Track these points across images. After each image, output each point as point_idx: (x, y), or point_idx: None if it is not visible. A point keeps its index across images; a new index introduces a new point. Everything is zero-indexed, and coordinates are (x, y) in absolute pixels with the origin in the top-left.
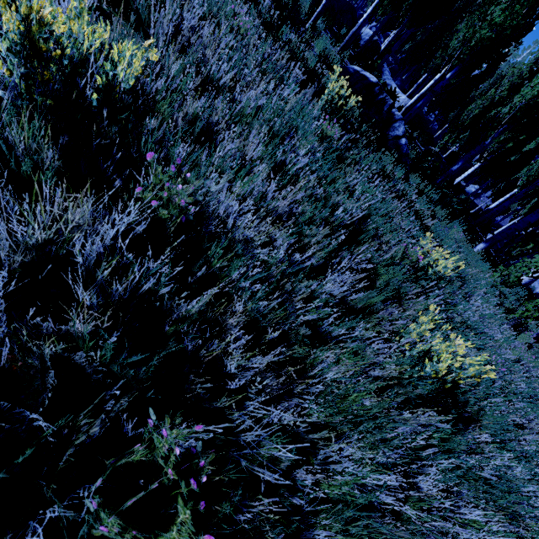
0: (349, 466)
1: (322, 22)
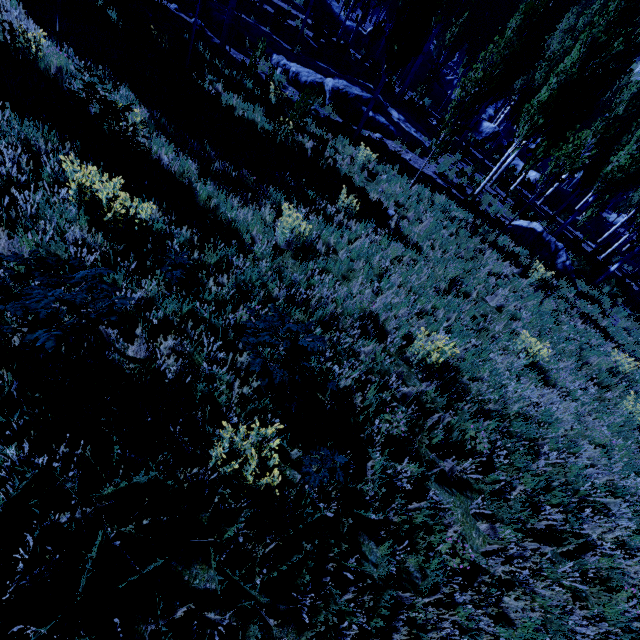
0: (622, 442)
1: (473, 168)
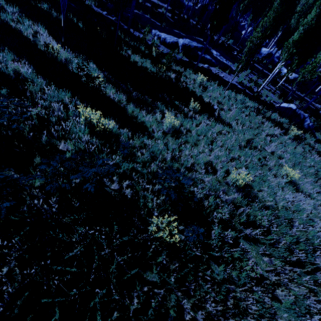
0: None
1: (257, 76)
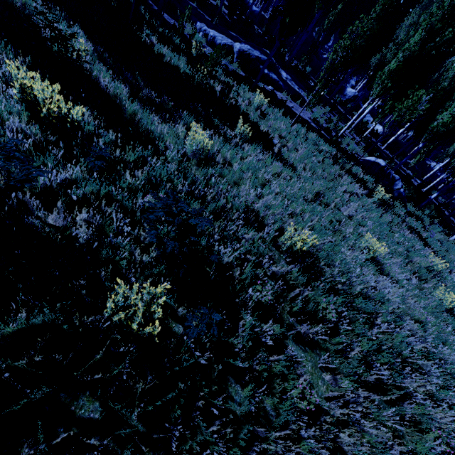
0: (434, 320)
1: (338, 118)
